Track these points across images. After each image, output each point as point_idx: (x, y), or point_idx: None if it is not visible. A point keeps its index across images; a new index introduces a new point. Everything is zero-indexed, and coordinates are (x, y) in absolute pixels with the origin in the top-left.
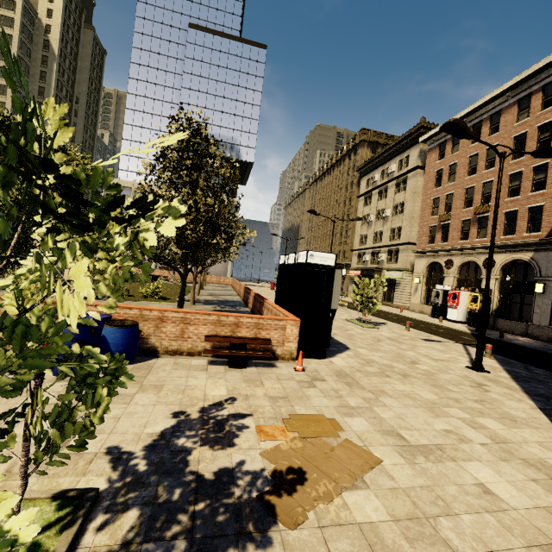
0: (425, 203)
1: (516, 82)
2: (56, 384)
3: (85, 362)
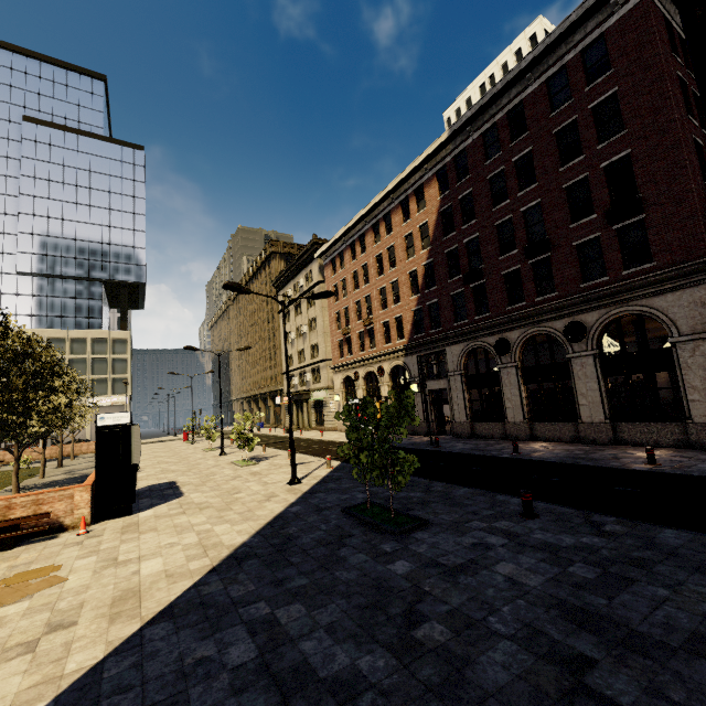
0: (331, 317)
1: (366, 211)
2: None
3: None
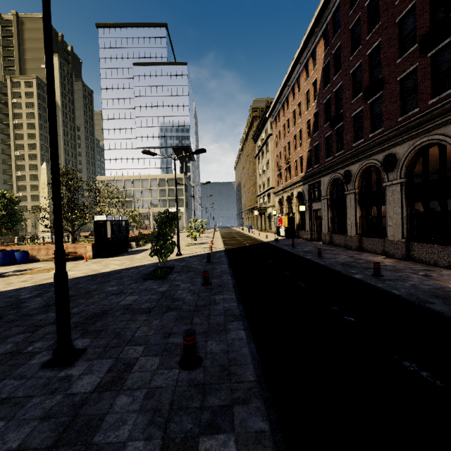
0: (274, 159)
1: (286, 77)
2: None
3: None
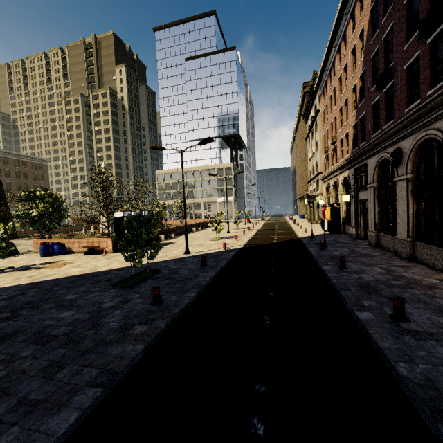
0: (322, 139)
1: (330, 37)
2: (38, 258)
3: (1, 245)
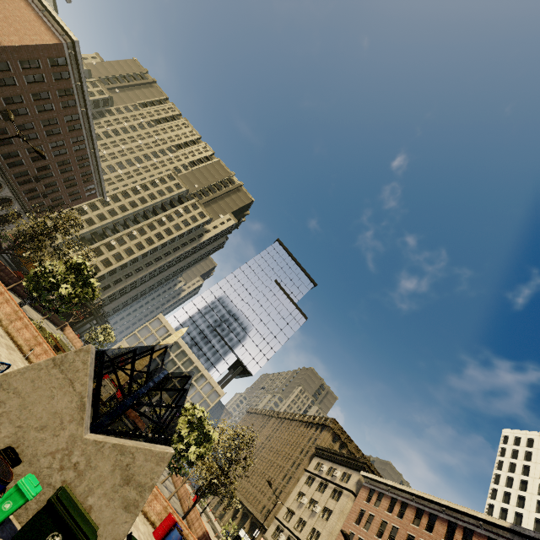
0: (344, 528)
1: (418, 494)
2: None
3: None
